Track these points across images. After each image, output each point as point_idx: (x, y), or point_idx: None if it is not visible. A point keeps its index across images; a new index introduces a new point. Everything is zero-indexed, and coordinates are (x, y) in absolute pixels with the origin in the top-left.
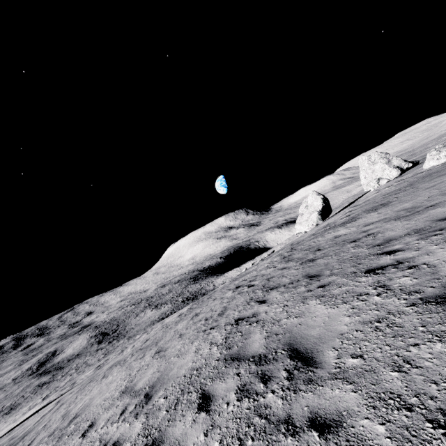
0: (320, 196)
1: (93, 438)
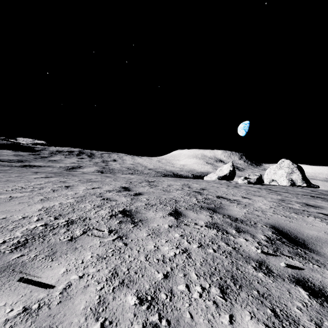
0: (231, 168)
1: None
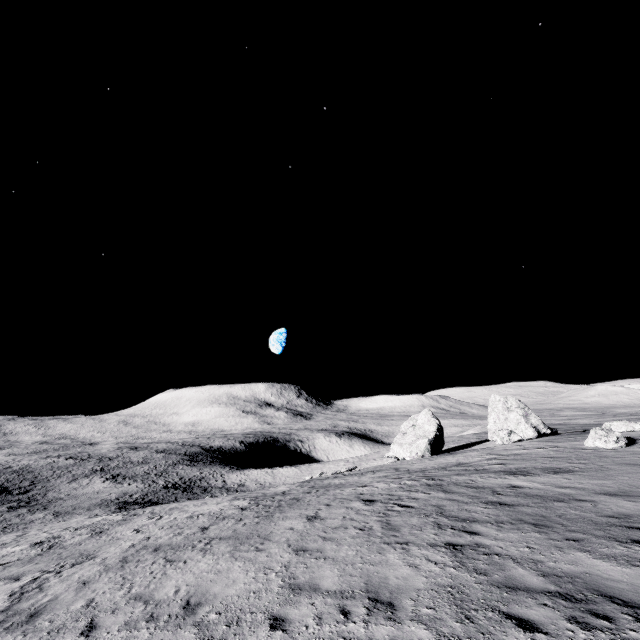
0: (435, 420)
1: (317, 634)
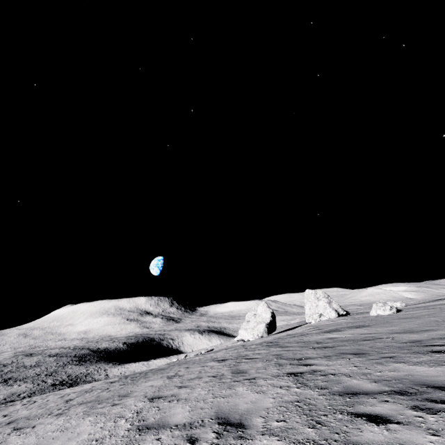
0: (270, 309)
1: None
